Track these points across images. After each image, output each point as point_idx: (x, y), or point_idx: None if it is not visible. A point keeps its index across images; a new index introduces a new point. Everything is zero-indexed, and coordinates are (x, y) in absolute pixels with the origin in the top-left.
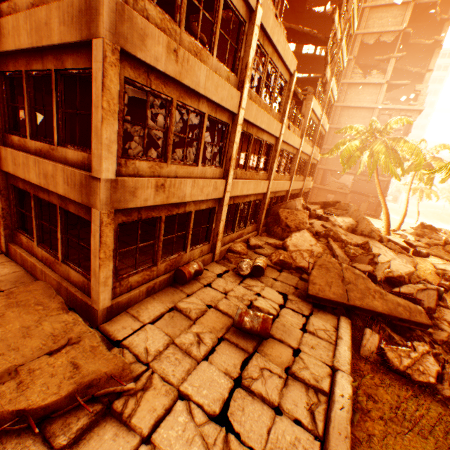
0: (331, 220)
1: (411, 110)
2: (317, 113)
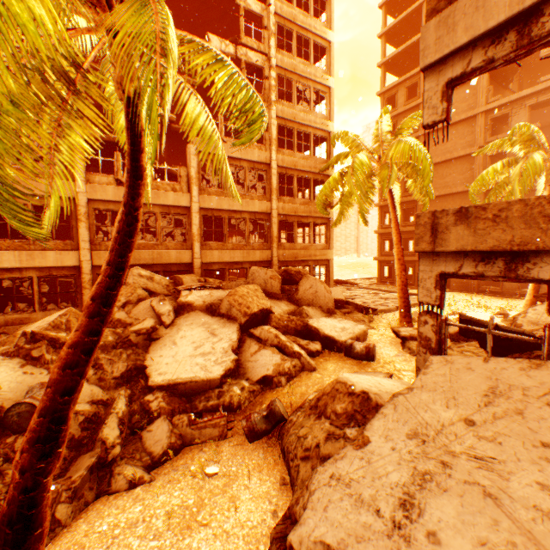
0: (182, 294)
1: (547, 89)
2: (242, 155)
